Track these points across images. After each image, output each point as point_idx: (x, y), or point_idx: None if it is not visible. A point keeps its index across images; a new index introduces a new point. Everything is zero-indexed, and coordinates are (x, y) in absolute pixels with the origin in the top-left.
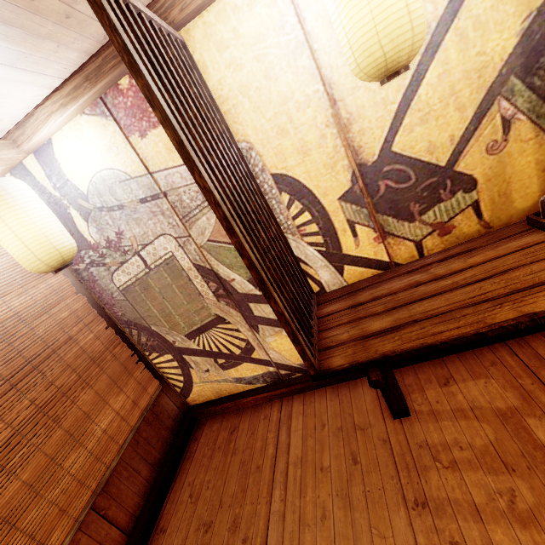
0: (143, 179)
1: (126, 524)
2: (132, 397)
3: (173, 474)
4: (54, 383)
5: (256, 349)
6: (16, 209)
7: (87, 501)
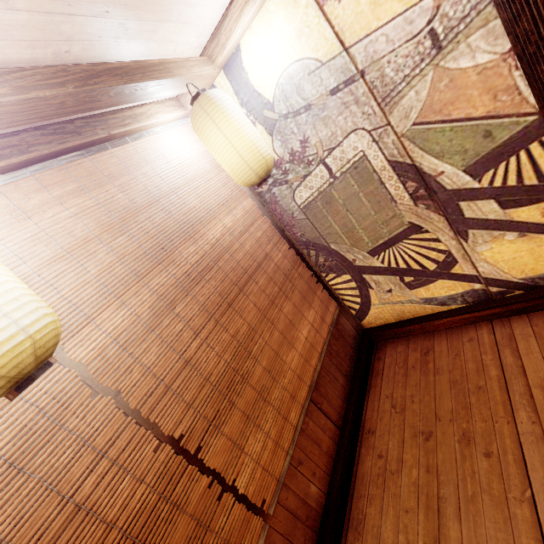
0: (336, 61)
1: (336, 420)
2: (319, 313)
3: (365, 387)
4: (265, 292)
5: (459, 262)
6: (230, 118)
7: (306, 393)
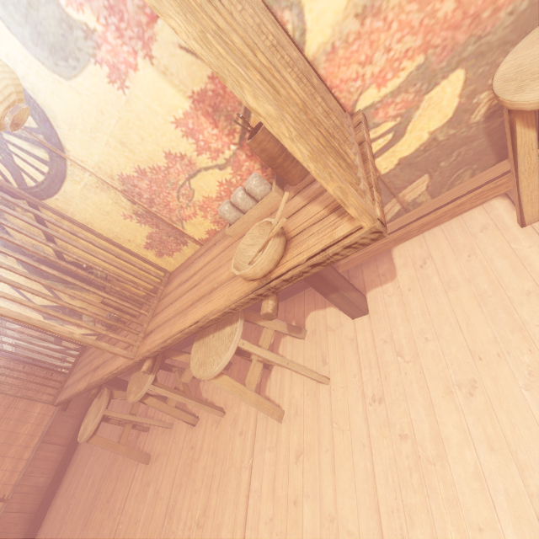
0: None
1: (65, 442)
2: (53, 393)
3: None
4: (2, 405)
5: None
6: None
7: (38, 440)
